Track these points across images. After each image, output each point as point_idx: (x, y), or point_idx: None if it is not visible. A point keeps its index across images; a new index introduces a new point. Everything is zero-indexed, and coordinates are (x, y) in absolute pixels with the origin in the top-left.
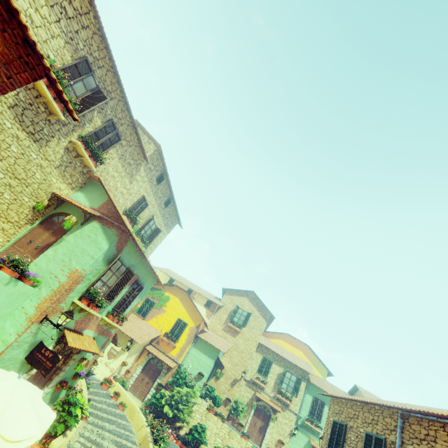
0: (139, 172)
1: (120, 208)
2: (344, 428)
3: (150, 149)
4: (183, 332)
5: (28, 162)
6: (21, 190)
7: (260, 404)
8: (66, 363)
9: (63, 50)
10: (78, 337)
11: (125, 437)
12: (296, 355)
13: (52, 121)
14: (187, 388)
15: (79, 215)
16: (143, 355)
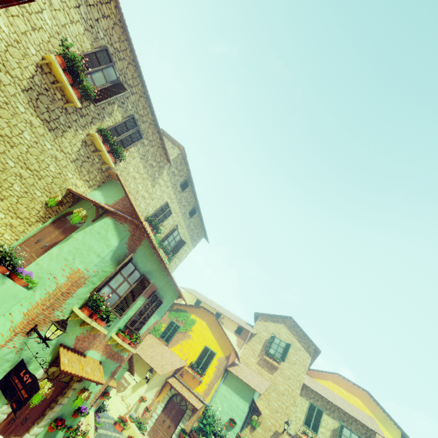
0: (162, 176)
1: (142, 213)
2: None
3: (174, 153)
4: (211, 364)
5: (42, 152)
6: (33, 183)
7: None
8: (64, 394)
9: (82, 37)
10: (77, 359)
11: None
12: (353, 404)
13: (69, 110)
14: None
15: (92, 212)
16: (164, 390)
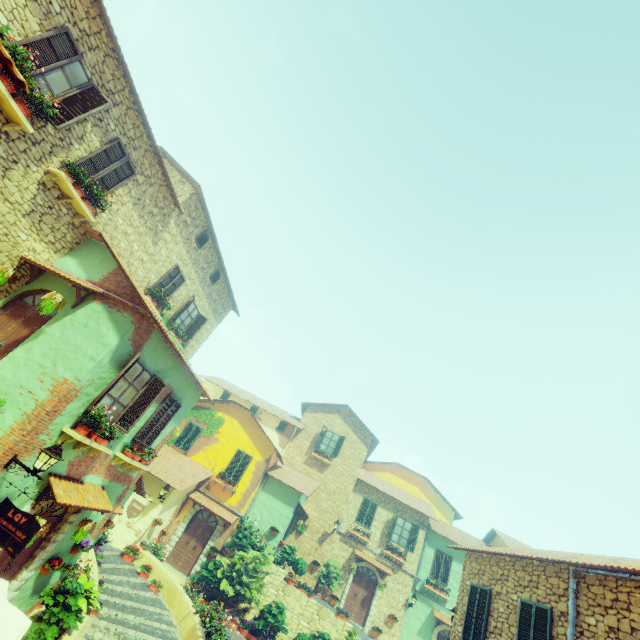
0: (168, 227)
1: (140, 284)
2: (487, 595)
3: (185, 192)
4: (246, 470)
5: None
6: None
7: (362, 566)
8: (58, 530)
9: (23, 12)
10: (74, 488)
11: (161, 633)
12: (410, 492)
13: (13, 135)
14: (254, 551)
15: (69, 293)
16: (186, 508)
